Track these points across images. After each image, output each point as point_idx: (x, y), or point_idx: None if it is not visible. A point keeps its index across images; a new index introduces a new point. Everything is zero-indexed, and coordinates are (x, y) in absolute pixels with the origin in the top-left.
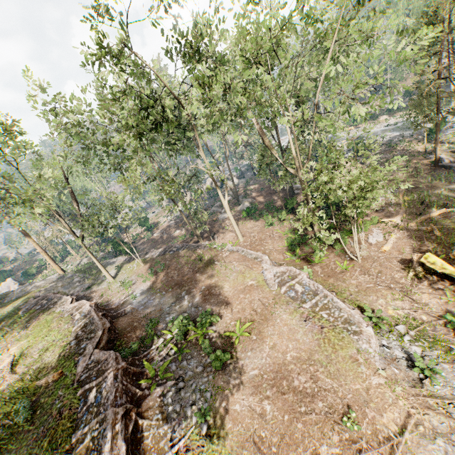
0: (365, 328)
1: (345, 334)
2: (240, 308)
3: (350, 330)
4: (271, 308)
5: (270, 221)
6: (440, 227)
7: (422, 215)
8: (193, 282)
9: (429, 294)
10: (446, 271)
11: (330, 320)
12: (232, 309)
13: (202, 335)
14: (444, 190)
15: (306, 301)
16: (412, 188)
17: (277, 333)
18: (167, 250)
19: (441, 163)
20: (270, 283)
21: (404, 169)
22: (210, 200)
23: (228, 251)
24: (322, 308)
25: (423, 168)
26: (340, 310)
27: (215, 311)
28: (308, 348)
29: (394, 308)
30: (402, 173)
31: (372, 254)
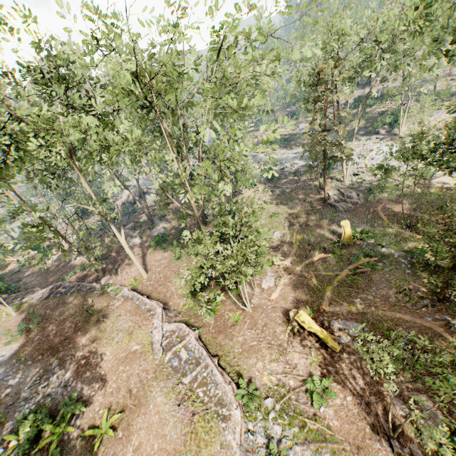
0: (234, 411)
1: (215, 421)
2: (115, 388)
3: (220, 415)
4: (148, 388)
5: (177, 255)
6: (319, 273)
7: (308, 257)
8: (71, 345)
9: (299, 353)
10: (313, 331)
11: (204, 402)
12: (105, 389)
13: (59, 436)
14: (327, 230)
15: (186, 374)
16: (305, 225)
17: (146, 425)
18: (53, 291)
19: (329, 201)
20: (156, 347)
21: (303, 203)
22: (124, 218)
23: (122, 298)
24: (200, 384)
25: (316, 204)
26: (217, 386)
27: (85, 393)
28: (173, 447)
29: (269, 372)
30: (300, 207)
31: (263, 302)
